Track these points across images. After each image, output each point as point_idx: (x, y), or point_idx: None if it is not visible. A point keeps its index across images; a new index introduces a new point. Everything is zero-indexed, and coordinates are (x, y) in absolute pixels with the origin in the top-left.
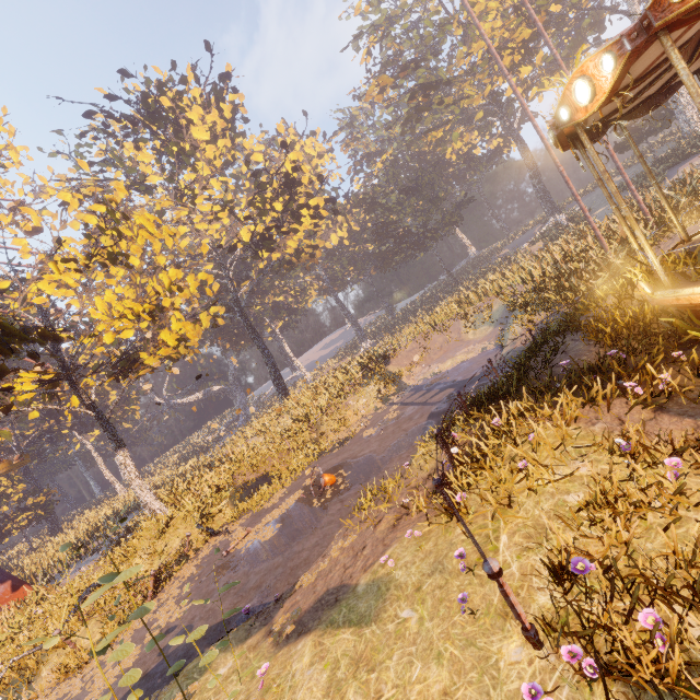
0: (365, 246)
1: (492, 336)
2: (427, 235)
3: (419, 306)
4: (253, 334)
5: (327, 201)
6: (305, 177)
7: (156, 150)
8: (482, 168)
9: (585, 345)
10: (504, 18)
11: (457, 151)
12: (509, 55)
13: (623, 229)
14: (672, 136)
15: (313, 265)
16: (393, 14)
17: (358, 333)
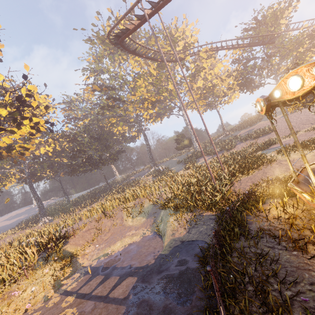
0: (62, 159)
1: (147, 224)
2: (101, 161)
3: (87, 198)
4: None
5: (47, 122)
6: (35, 102)
7: None
8: (128, 141)
9: (291, 254)
10: (147, 91)
11: (118, 131)
12: (147, 103)
13: (306, 164)
14: (189, 150)
15: (20, 162)
16: (104, 69)
17: (41, 211)
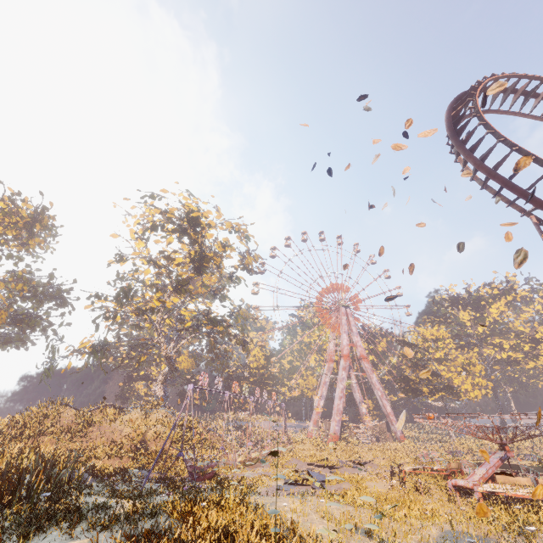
0: None
1: None
2: None
3: None
4: (495, 395)
5: None
6: None
7: (474, 318)
8: None
9: None
10: None
11: None
12: None
13: None
14: None
15: None
16: None
17: None
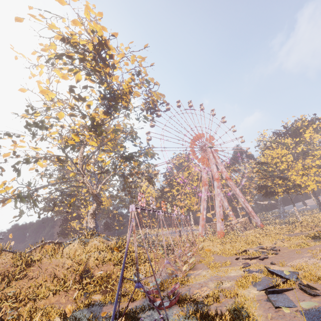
0: None
1: None
2: None
3: None
4: None
5: None
6: None
7: (295, 142)
8: None
9: None
10: None
11: None
12: None
13: None
14: None
15: None
16: None
17: None
